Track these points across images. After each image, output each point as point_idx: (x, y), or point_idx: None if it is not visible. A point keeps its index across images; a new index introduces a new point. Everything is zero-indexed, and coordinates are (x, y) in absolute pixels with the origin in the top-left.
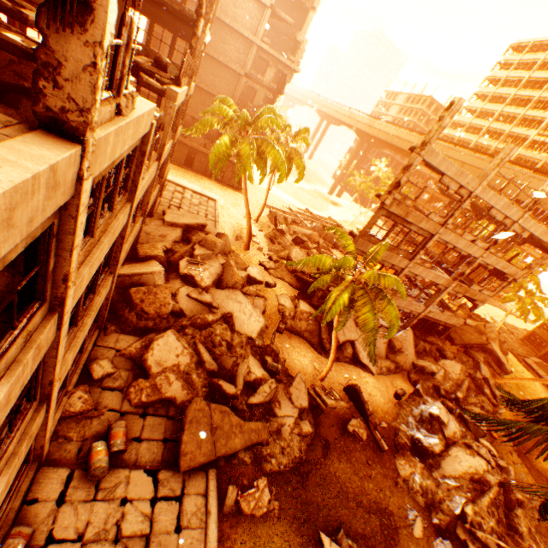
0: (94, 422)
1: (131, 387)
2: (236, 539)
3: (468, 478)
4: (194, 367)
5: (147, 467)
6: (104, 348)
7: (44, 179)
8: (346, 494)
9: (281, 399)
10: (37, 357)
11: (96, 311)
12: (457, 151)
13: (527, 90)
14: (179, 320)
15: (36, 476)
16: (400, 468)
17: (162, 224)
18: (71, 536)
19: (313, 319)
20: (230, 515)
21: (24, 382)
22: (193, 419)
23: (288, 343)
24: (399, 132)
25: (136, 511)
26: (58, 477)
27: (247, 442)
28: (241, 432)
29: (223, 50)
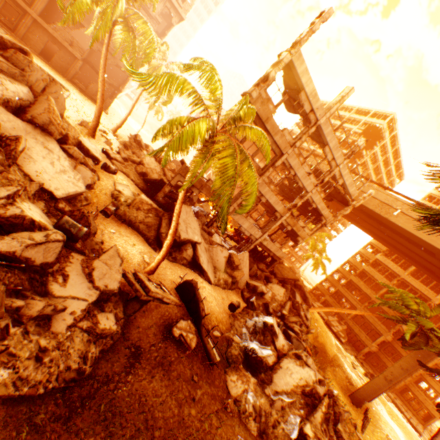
0: None
1: None
2: None
3: (301, 391)
4: None
5: None
6: None
7: None
8: (152, 432)
9: (71, 273)
10: None
11: None
12: None
13: None
14: None
15: None
16: (231, 386)
17: None
18: None
19: (155, 214)
20: None
21: None
22: None
23: (116, 230)
24: None
25: None
26: None
27: None
28: None
29: None
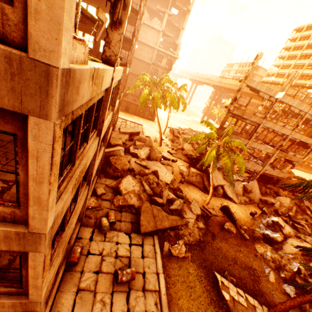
0: (100, 212)
1: (114, 199)
2: (171, 266)
3: (300, 253)
4: (142, 192)
5: (125, 232)
6: (100, 184)
7: (110, 72)
8: (227, 258)
9: (186, 210)
10: (94, 150)
11: (100, 159)
12: (271, 87)
13: (308, 50)
14: (132, 172)
15: (80, 229)
16: (257, 249)
17: (119, 133)
18: (97, 253)
19: (199, 176)
20: (166, 256)
21: (91, 157)
22: (144, 210)
23: (187, 188)
24: (236, 82)
25: (123, 247)
26: (88, 230)
27: (171, 224)
28: (168, 220)
29: (140, 54)
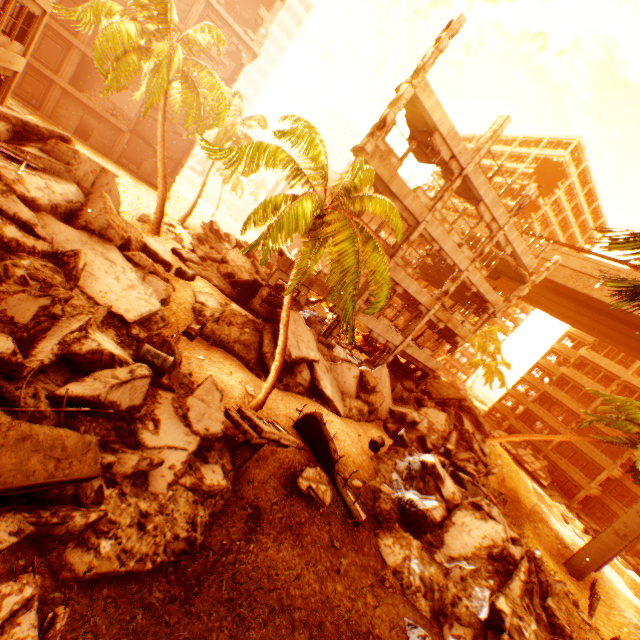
0: None
1: None
2: None
3: (486, 555)
4: None
5: None
6: None
7: None
8: (290, 614)
9: (163, 417)
10: None
11: None
12: None
13: None
14: None
15: None
16: (387, 553)
17: None
18: None
19: (252, 328)
20: None
21: None
22: None
23: (204, 355)
24: (366, 188)
25: None
26: None
27: (7, 476)
28: None
29: None
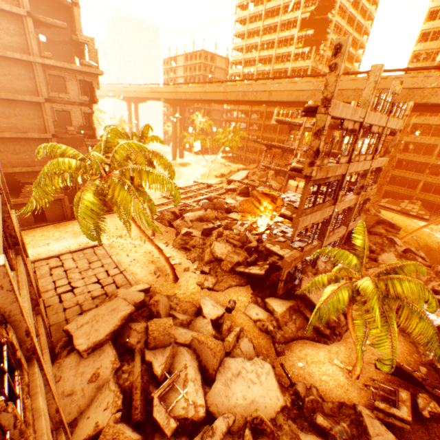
0: None
1: None
2: None
3: None
4: None
5: None
6: None
7: None
8: None
9: None
10: None
11: None
12: (260, 85)
13: (269, 19)
14: None
15: None
16: None
17: (79, 358)
18: None
19: (293, 312)
20: None
21: None
22: None
23: (297, 359)
24: (203, 87)
25: None
26: None
27: None
28: None
29: None
